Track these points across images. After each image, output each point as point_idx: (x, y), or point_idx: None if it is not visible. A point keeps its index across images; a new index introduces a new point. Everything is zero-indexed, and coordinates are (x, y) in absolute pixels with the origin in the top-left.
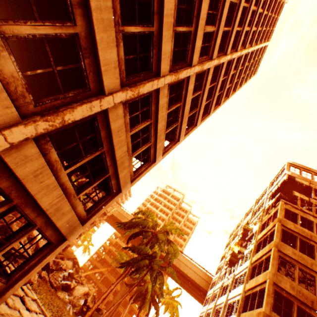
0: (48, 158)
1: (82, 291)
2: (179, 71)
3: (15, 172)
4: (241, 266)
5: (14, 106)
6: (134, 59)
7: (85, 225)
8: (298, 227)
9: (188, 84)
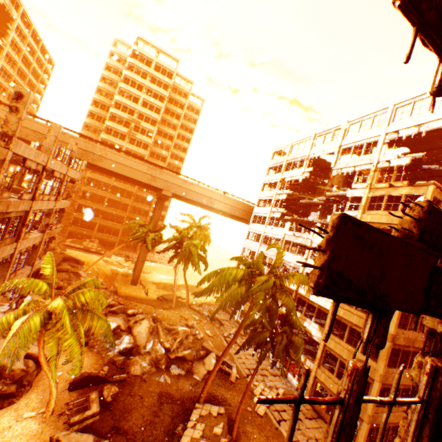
0: None
1: (146, 331)
2: None
3: None
4: None
5: None
6: None
7: None
8: None
9: None
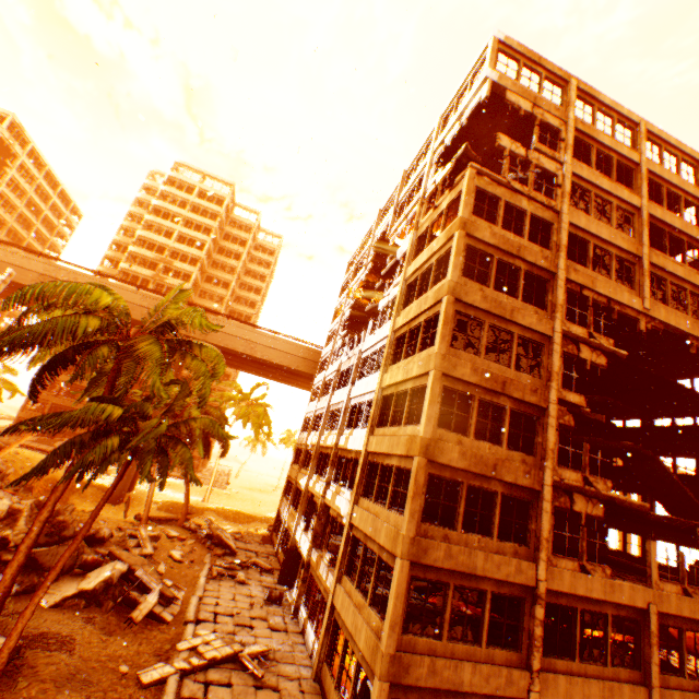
0: None
1: None
2: None
3: None
4: (374, 335)
5: None
6: None
7: None
8: (498, 232)
9: None
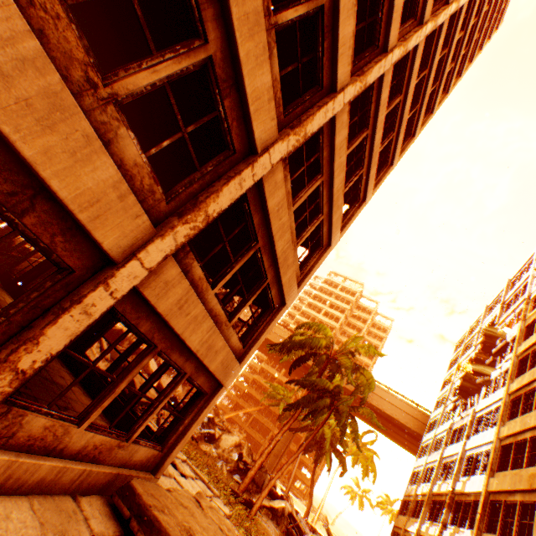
0: (190, 277)
1: (232, 442)
2: (366, 69)
3: (156, 308)
4: (487, 398)
5: (144, 211)
6: (280, 67)
7: (243, 362)
8: None
9: (380, 90)
